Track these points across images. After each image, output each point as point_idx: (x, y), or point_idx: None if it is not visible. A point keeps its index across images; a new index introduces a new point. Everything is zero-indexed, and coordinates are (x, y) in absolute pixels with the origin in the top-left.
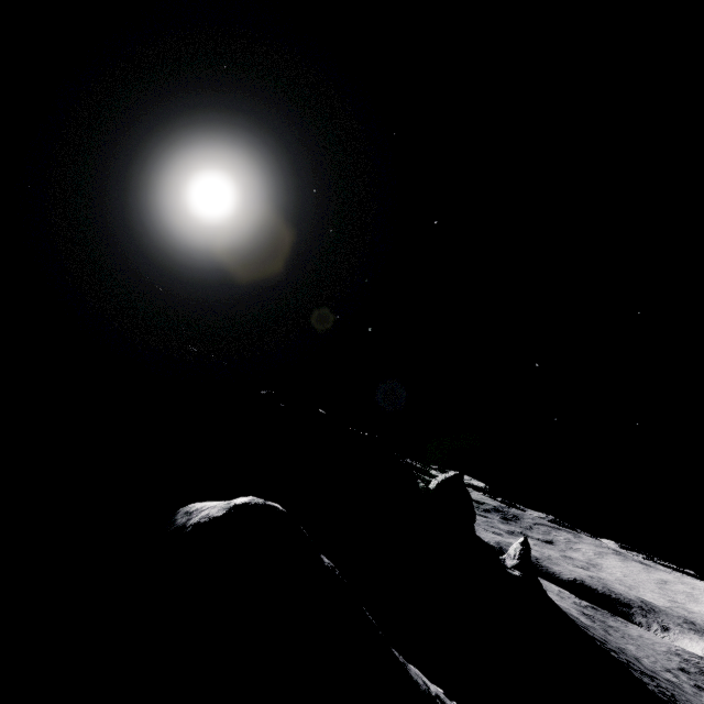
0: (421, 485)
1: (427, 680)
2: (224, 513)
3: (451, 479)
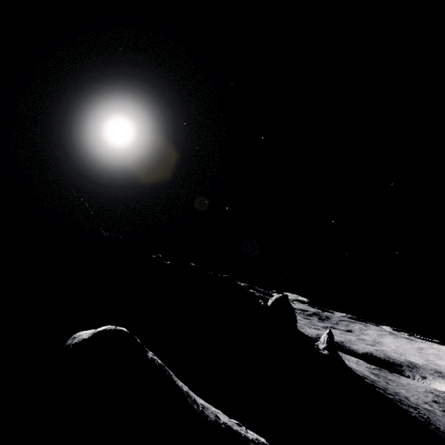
0: (262, 304)
1: (224, 416)
2: (90, 336)
3: (280, 298)
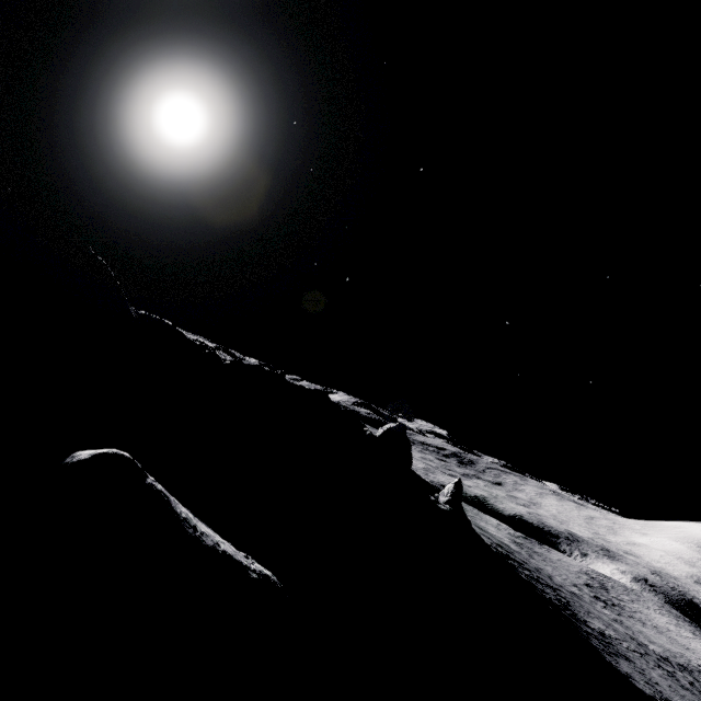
0: (368, 433)
1: (230, 547)
2: (90, 457)
3: (395, 428)
